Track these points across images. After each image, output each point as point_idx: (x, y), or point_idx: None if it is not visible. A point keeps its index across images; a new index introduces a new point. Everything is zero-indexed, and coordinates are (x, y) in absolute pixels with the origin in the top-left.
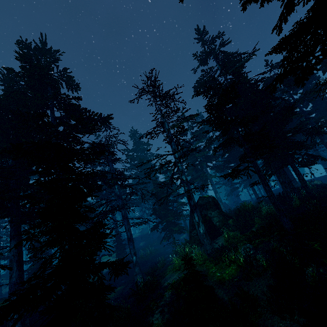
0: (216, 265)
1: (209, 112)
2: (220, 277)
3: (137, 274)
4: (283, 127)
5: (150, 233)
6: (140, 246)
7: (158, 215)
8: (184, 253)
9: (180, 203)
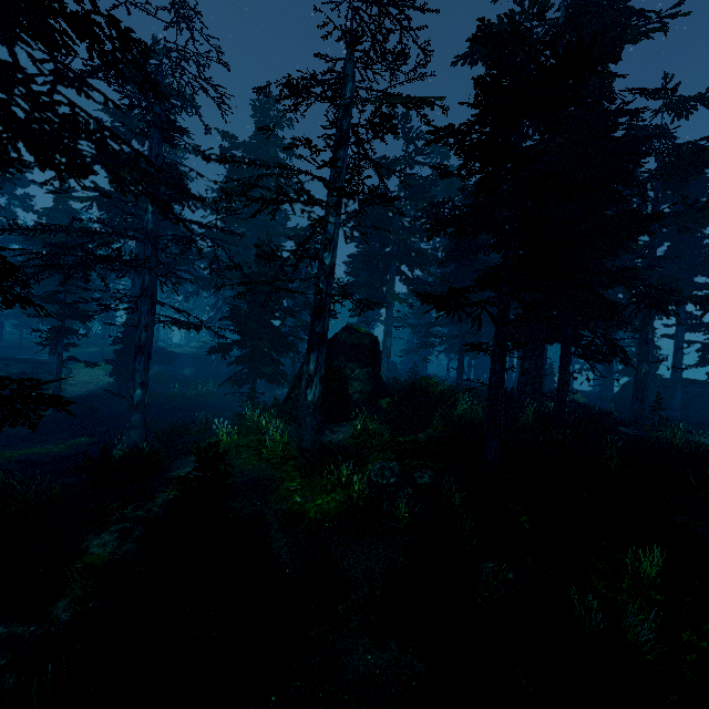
0: (305, 479)
1: (479, 102)
2: (298, 507)
3: (134, 427)
4: (601, 259)
5: (216, 358)
6: (182, 373)
7: (238, 325)
8: (255, 426)
9: (303, 322)
